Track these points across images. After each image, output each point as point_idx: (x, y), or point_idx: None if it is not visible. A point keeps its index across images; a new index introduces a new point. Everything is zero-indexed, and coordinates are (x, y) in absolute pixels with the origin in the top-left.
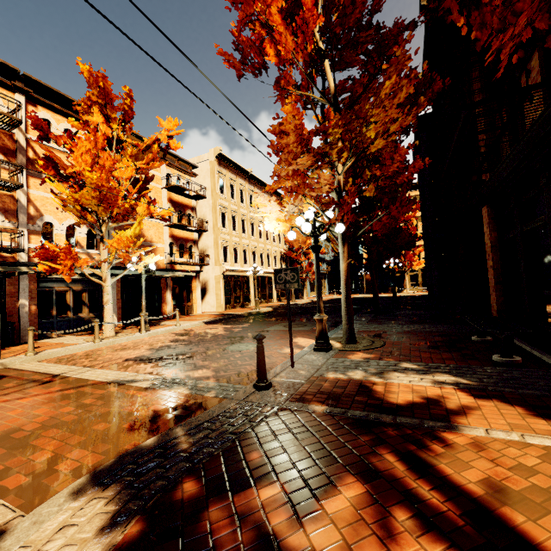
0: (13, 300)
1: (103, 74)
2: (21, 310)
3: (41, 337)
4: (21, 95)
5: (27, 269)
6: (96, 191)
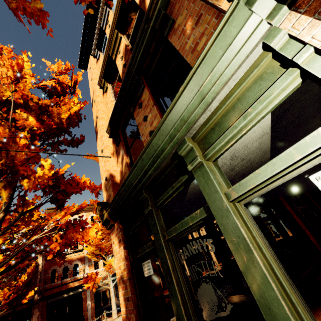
0: (85, 302)
1: (97, 200)
2: (88, 307)
3: (97, 320)
4: (84, 212)
5: (81, 289)
6: (97, 247)
